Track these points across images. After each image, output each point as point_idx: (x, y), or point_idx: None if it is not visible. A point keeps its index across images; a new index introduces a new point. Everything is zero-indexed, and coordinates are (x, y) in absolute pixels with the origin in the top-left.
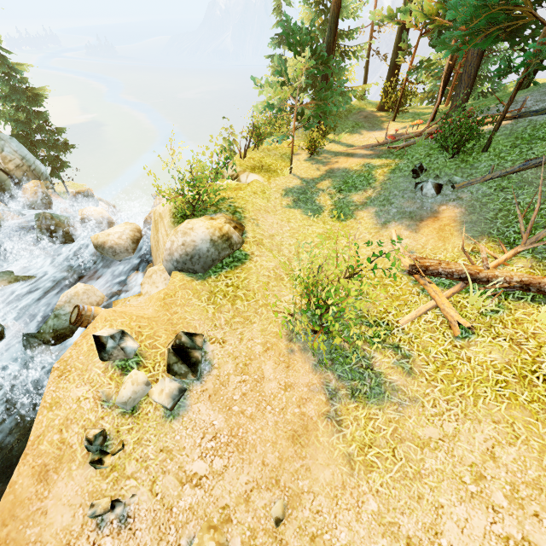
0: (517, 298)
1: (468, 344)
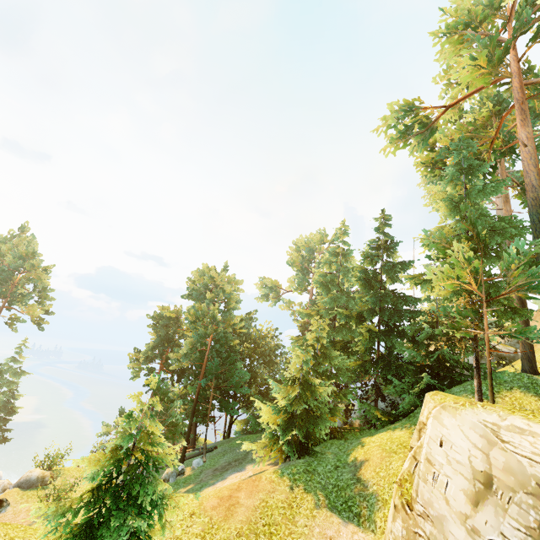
0: None
1: None
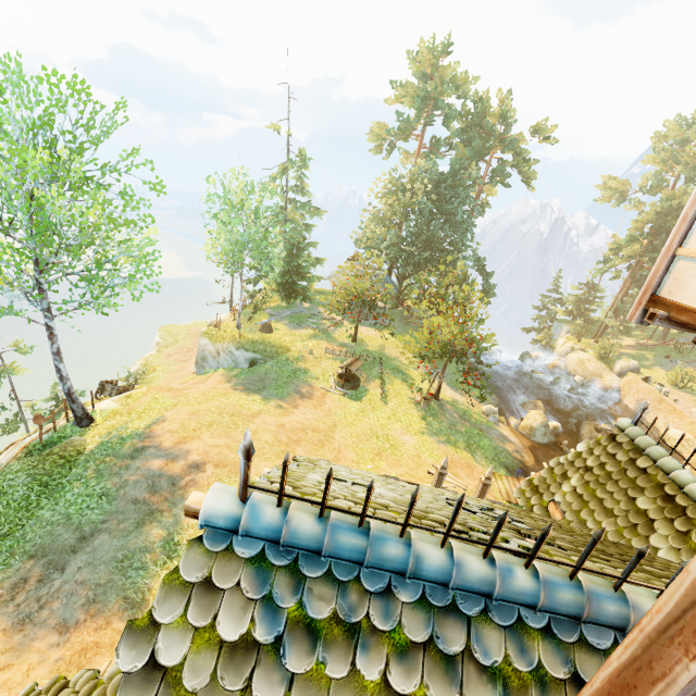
0: None
1: None
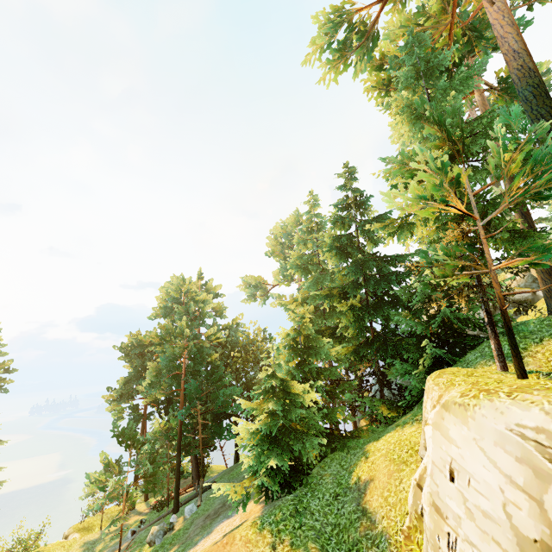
0: None
1: None
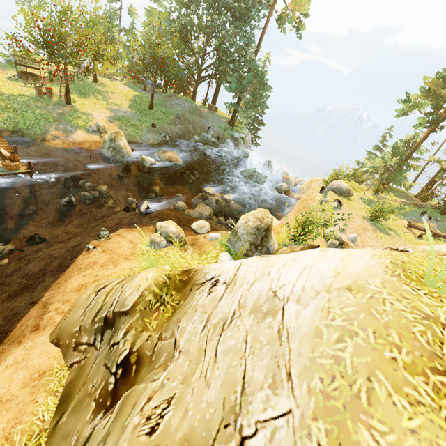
0: (440, 240)
1: (419, 240)
